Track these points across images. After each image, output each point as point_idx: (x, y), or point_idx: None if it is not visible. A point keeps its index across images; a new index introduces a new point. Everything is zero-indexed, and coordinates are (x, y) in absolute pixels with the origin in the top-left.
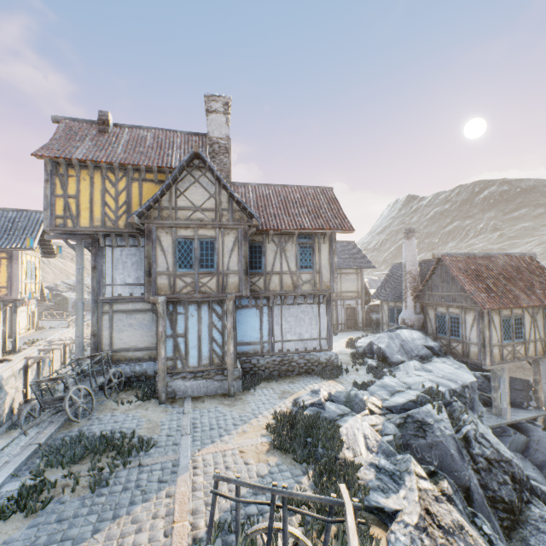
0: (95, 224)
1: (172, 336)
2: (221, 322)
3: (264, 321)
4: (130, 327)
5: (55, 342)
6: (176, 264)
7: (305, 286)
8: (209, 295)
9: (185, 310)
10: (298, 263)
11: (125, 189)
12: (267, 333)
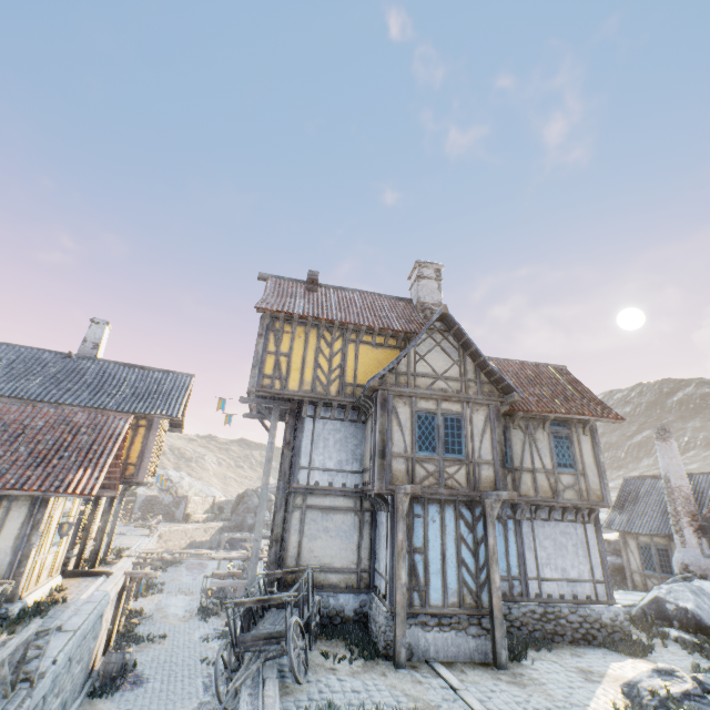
0: (305, 388)
1: (407, 550)
2: (472, 536)
3: (509, 542)
4: (325, 532)
5: (142, 555)
6: (415, 445)
7: (568, 492)
8: (458, 492)
9: (424, 511)
10: (553, 458)
11: (340, 350)
12: (516, 563)
